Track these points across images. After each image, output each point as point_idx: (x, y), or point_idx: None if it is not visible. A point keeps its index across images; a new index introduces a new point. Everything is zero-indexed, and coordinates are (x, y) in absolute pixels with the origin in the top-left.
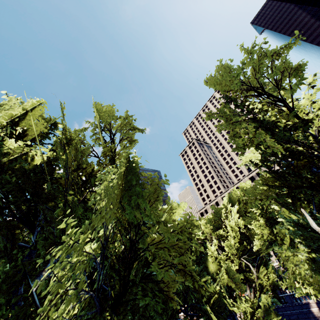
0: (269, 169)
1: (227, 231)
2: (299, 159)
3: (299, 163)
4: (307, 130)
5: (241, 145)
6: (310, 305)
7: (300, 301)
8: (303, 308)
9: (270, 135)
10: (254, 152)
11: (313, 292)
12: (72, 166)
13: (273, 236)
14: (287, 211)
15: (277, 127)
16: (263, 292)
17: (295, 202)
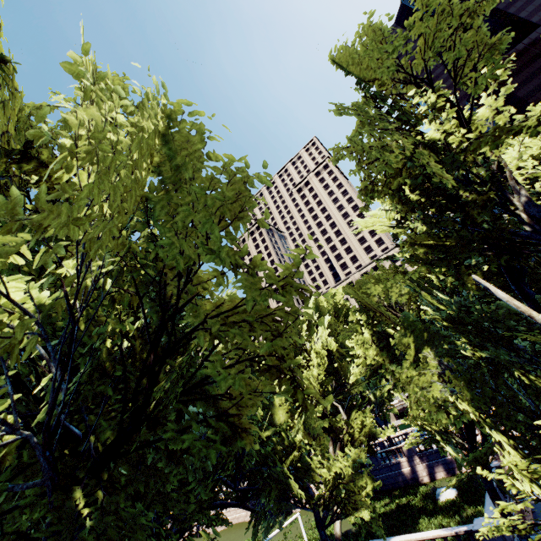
0: (425, 214)
1: (309, 357)
2: (463, 210)
3: (480, 199)
4: (494, 149)
5: (391, 160)
6: (401, 465)
7: (389, 461)
8: (391, 471)
9: (434, 157)
10: (378, 216)
11: (471, 411)
12: (4, 141)
13: (380, 359)
14: (431, 298)
15: (446, 145)
16: (353, 446)
17: (459, 270)
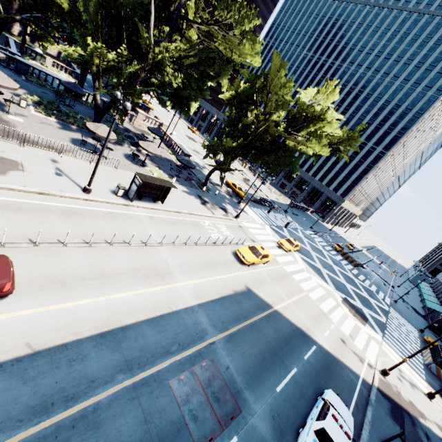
0: None
1: None
2: None
3: None
4: None
5: None
6: None
7: None
8: None
9: None
10: None
11: None
12: None
13: None
14: None
15: None
16: None
17: None
